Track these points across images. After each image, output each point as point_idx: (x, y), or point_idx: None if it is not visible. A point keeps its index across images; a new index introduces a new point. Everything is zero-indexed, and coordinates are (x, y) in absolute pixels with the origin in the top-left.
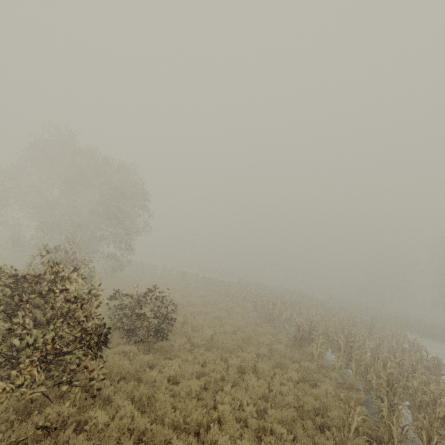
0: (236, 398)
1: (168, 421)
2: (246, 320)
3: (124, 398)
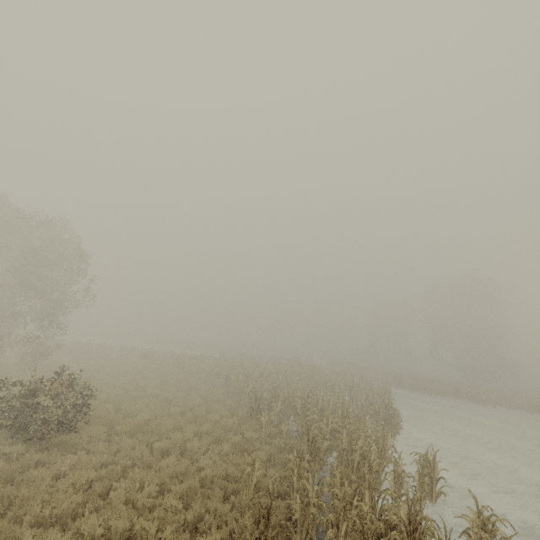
0: (138, 481)
1: (31, 519)
2: (208, 398)
3: None
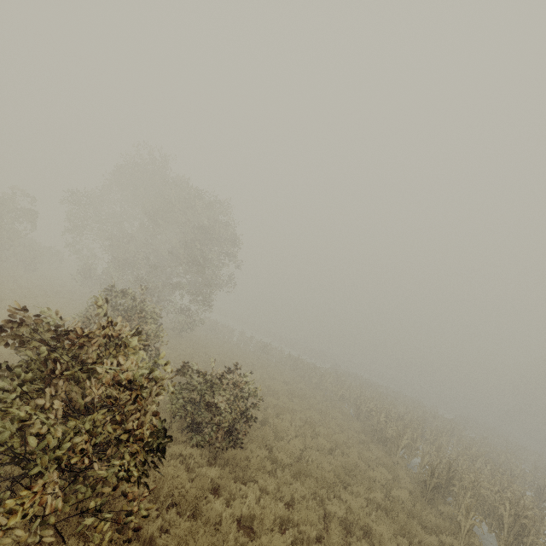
0: None
1: None
2: (346, 433)
3: None
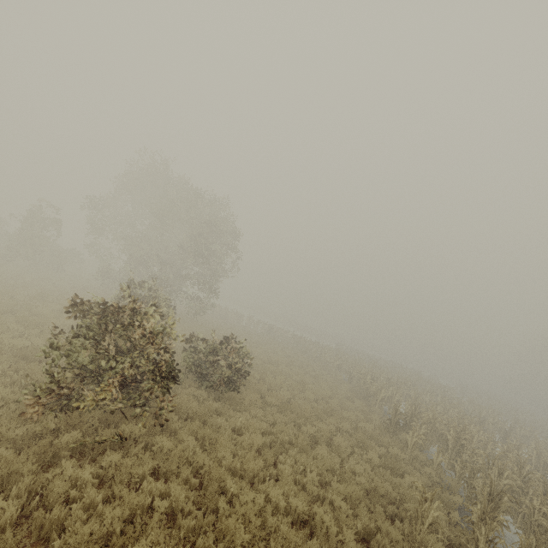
0: (299, 462)
1: (226, 464)
2: (335, 391)
3: (188, 435)
